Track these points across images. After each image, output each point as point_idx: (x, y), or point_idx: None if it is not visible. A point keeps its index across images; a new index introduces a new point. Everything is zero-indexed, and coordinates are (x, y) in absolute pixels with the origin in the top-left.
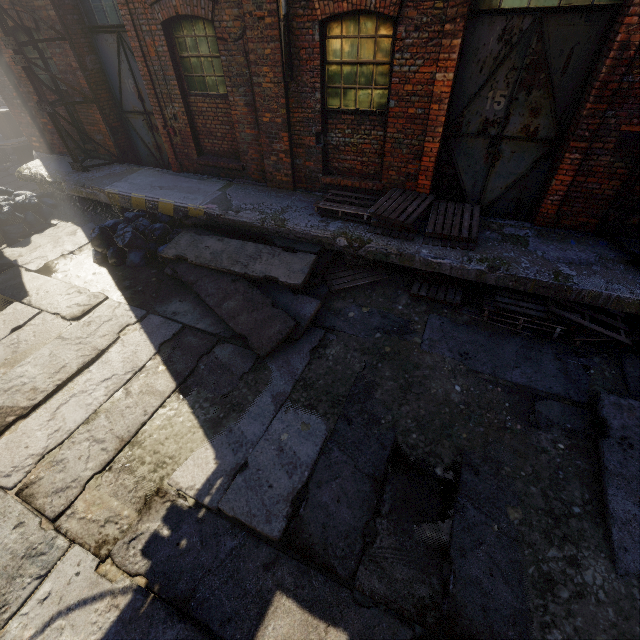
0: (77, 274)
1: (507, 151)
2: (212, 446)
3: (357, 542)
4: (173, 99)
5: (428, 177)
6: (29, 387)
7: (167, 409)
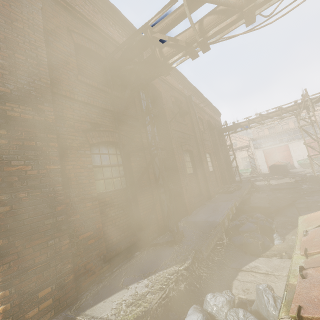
0: None
1: None
2: None
3: None
4: (186, 176)
5: (221, 182)
6: None
7: None
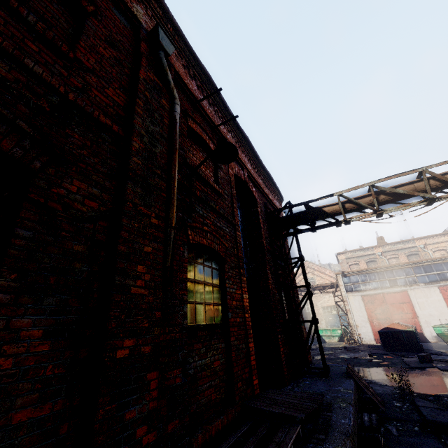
0: None
1: None
2: None
3: None
4: None
5: (256, 375)
6: None
7: None
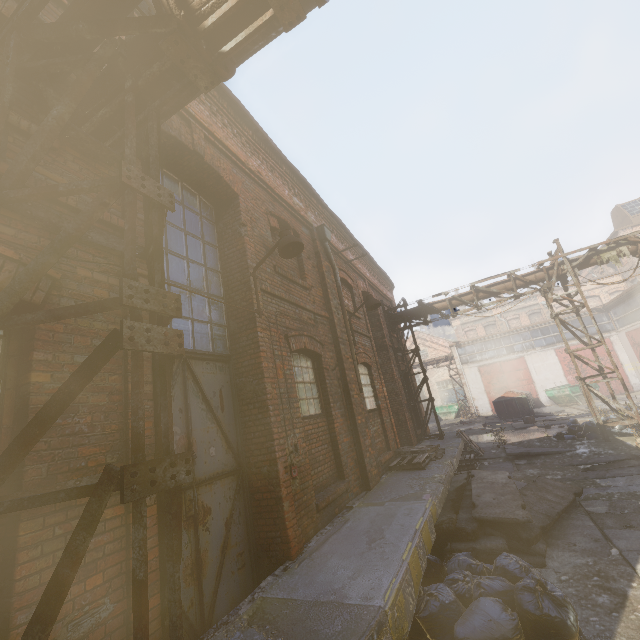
0: None
1: None
2: None
3: (638, 466)
4: (294, 424)
5: (397, 437)
6: None
7: None
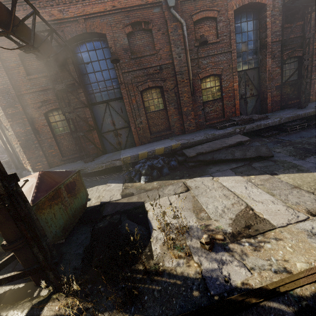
0: (147, 188)
1: (248, 100)
2: (314, 172)
3: None
4: (141, 116)
5: (238, 110)
6: (229, 205)
7: (282, 178)
